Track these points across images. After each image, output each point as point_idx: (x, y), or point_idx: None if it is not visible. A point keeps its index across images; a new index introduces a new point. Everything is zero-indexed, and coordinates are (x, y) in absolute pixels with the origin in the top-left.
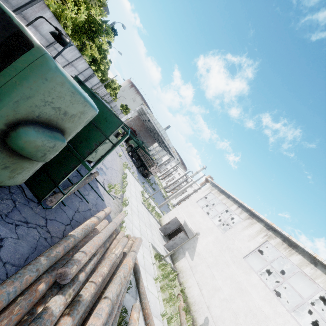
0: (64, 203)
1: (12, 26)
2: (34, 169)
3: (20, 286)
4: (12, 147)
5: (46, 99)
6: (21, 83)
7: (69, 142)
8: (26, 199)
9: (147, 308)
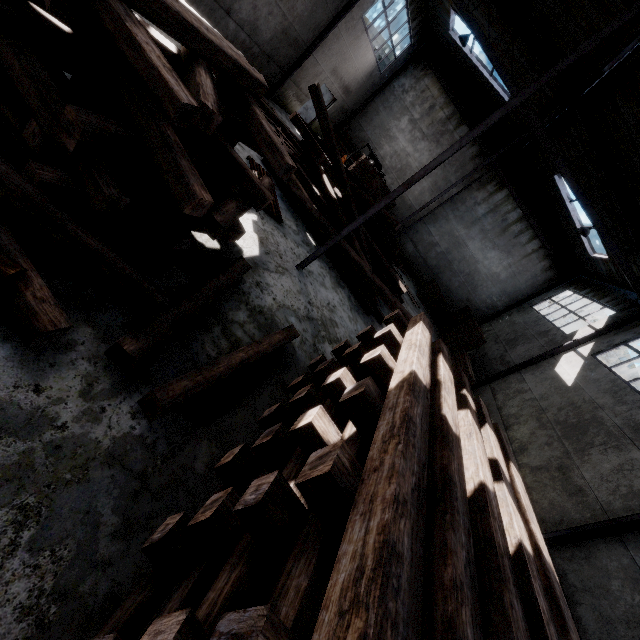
0: None
1: None
2: None
3: None
4: None
5: None
6: None
7: None
8: None
9: None
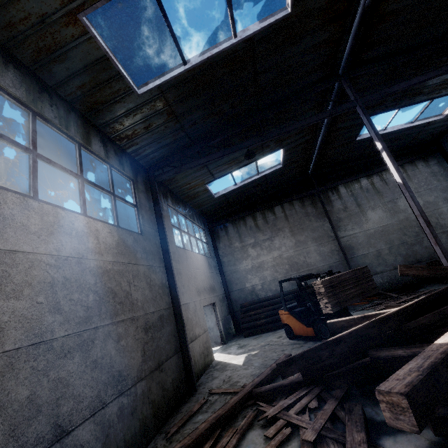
0: None
1: None
2: None
3: None
4: None
5: None
6: None
7: None
8: None
9: None
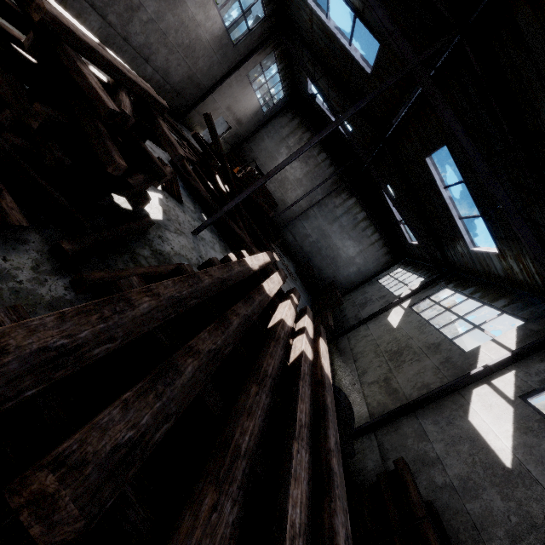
0: None
1: None
2: None
3: None
4: None
5: None
6: None
7: None
8: None
9: None
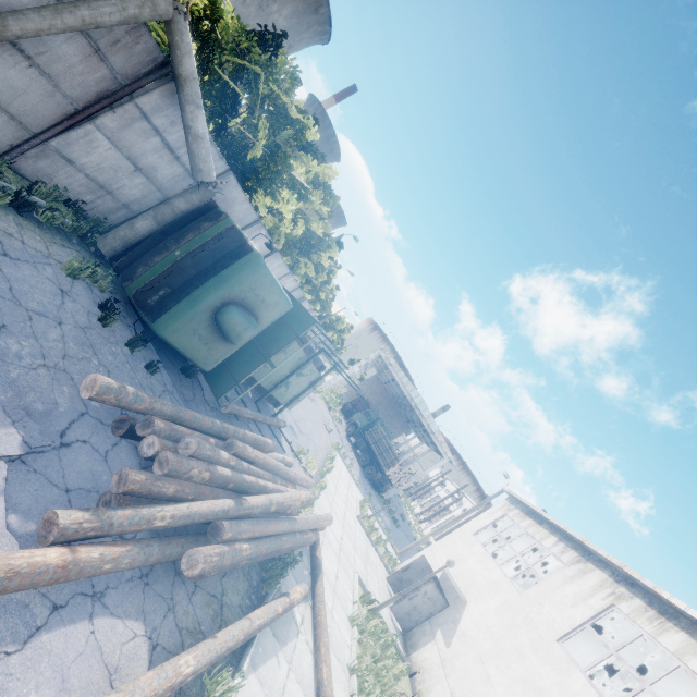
0: (238, 417)
1: (241, 241)
2: (224, 356)
3: (202, 419)
4: (220, 321)
5: (252, 286)
6: (240, 273)
7: (259, 342)
8: (203, 400)
9: (321, 614)
